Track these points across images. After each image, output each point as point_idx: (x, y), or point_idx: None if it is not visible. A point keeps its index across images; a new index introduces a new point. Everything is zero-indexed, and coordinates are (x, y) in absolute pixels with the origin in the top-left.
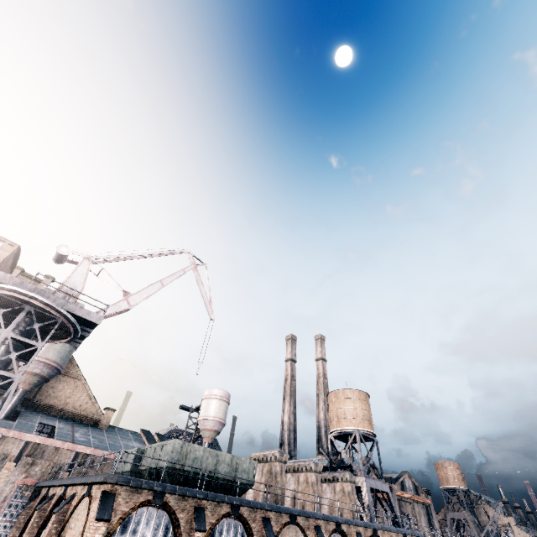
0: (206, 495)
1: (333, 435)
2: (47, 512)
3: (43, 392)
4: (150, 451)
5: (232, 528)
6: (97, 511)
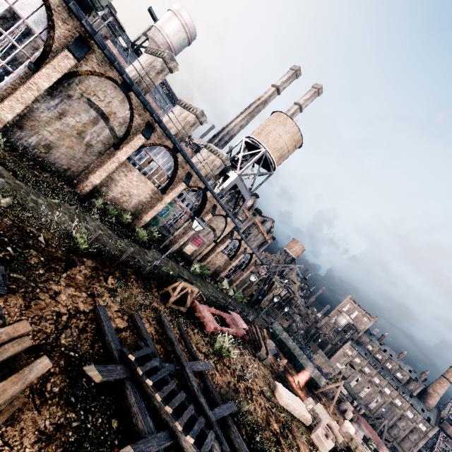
0: None
1: (246, 140)
2: None
3: None
4: None
5: None
6: None
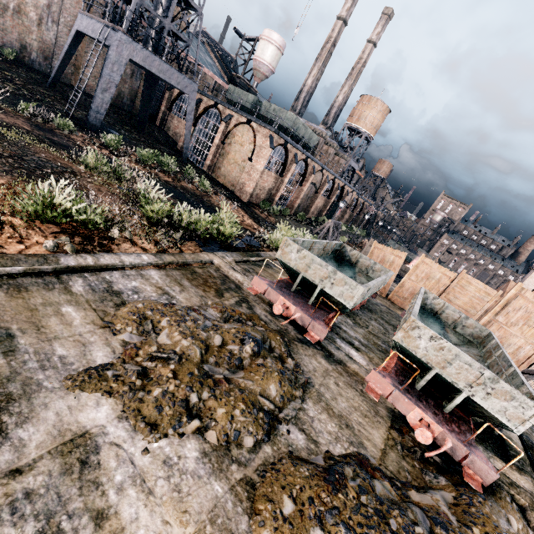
0: (303, 151)
1: (348, 126)
2: (200, 109)
3: None
4: (269, 108)
5: (301, 164)
6: (270, 144)
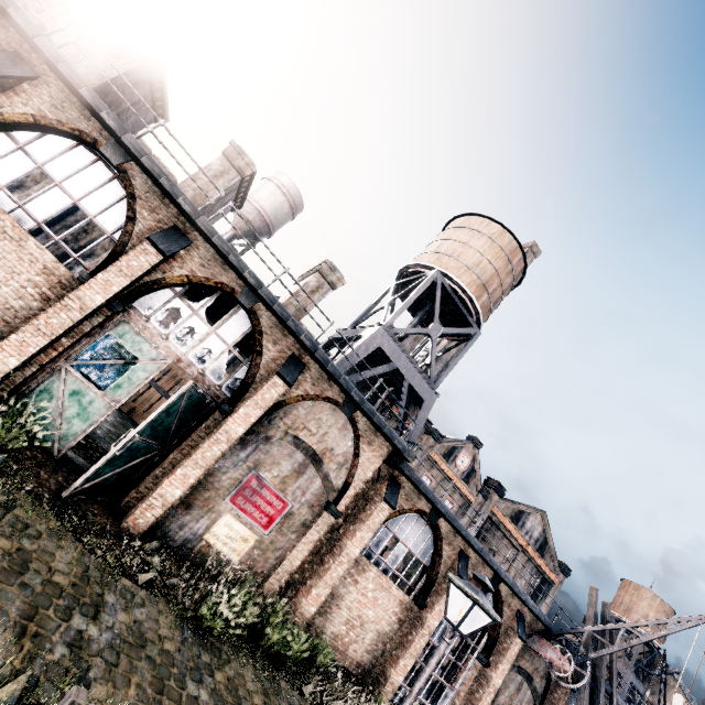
0: None
1: (397, 282)
2: None
3: (48, 19)
4: None
5: None
6: None
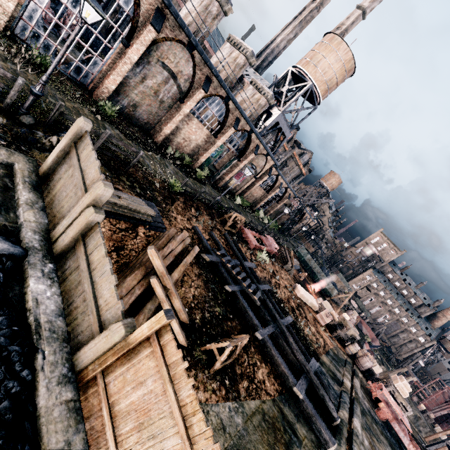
0: None
1: (293, 70)
2: None
3: None
4: None
5: None
6: None
